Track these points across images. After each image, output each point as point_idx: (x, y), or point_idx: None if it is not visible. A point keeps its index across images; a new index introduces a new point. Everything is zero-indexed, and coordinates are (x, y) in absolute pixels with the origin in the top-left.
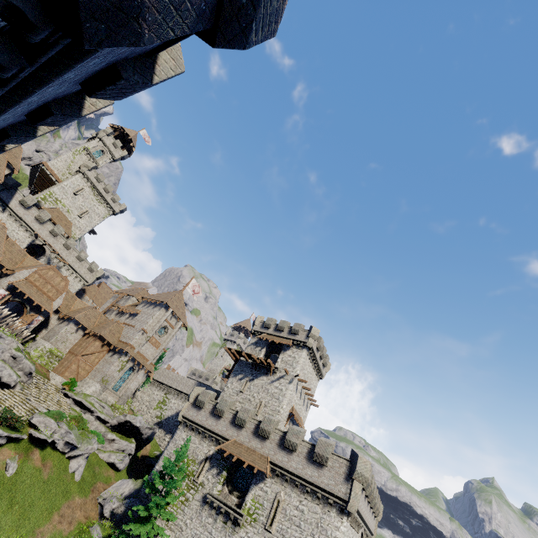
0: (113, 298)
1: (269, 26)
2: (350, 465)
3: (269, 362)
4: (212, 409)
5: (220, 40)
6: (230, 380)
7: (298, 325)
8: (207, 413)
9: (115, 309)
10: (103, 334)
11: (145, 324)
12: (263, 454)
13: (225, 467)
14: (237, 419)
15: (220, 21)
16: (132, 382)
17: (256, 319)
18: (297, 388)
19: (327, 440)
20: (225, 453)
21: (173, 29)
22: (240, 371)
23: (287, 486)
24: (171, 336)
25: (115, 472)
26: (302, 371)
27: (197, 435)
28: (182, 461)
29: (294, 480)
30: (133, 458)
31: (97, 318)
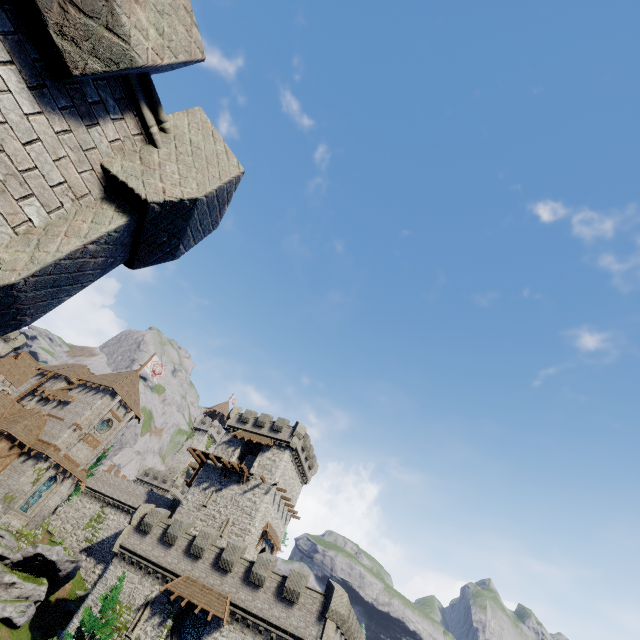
0: (37, 377)
1: (205, 231)
2: (324, 600)
3: (242, 468)
4: (161, 535)
5: (140, 265)
6: (192, 490)
7: (282, 421)
8: (154, 539)
9: (37, 394)
10: (14, 432)
11: (79, 417)
12: (222, 592)
13: (171, 614)
14: (193, 547)
15: (137, 256)
16: (52, 496)
17: (232, 411)
18: (274, 499)
19: (301, 569)
20: (173, 595)
21: (69, 294)
22: (206, 479)
23: (249, 633)
24: (117, 432)
25: (11, 630)
26: (282, 478)
27: (138, 570)
28: (113, 610)
29: (258, 624)
30: (42, 605)
31: (8, 407)
